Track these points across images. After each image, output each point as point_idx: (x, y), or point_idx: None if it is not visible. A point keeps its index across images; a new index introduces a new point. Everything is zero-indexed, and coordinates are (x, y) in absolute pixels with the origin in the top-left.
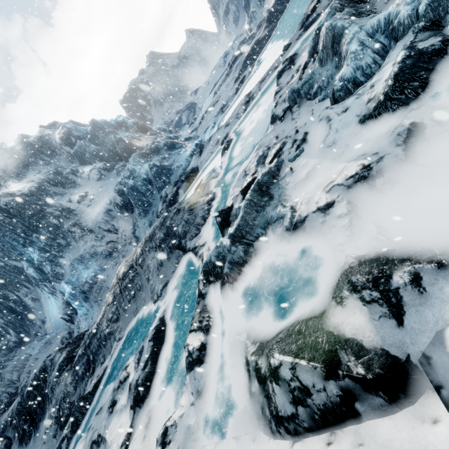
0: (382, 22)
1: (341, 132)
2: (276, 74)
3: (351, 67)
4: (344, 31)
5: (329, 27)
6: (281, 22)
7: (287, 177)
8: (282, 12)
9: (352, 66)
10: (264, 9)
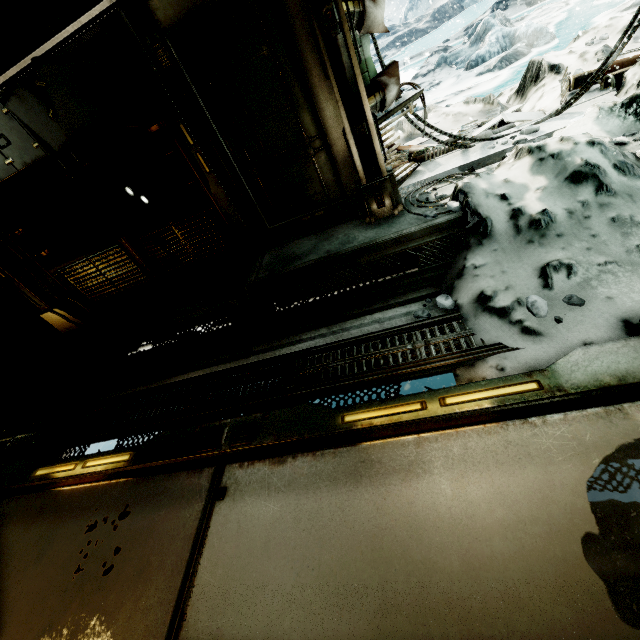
0: (512, 32)
1: (463, 80)
2: (425, 58)
3: (485, 50)
4: (492, 27)
5: (486, 21)
6: (445, 26)
7: (419, 98)
8: (450, 18)
9: (486, 49)
10: (432, 5)
